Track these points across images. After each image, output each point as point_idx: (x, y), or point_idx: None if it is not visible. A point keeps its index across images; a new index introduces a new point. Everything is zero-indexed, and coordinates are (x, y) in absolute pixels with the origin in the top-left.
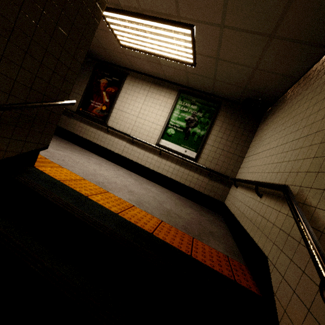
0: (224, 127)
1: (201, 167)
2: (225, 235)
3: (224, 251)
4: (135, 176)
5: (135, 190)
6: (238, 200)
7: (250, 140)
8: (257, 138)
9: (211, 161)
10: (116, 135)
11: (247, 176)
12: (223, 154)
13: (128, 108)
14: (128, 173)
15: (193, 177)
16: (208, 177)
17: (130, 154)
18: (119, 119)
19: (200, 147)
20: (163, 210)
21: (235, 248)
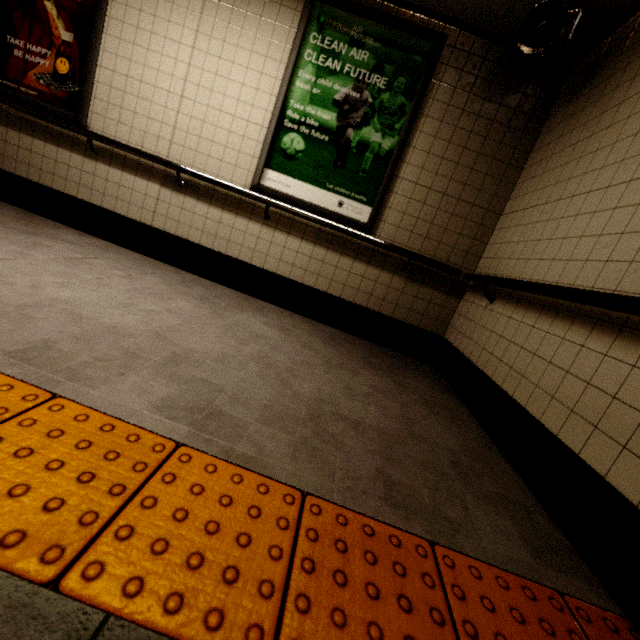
0: (451, 123)
1: (386, 249)
2: (485, 453)
3: (534, 559)
4: (203, 286)
5: (195, 347)
6: (511, 343)
7: (522, 162)
8: (553, 150)
9: (412, 230)
10: (124, 162)
11: (536, 271)
12: (444, 207)
13: (145, 66)
14: (178, 279)
15: (363, 279)
16: (404, 274)
17: (177, 221)
18: (123, 107)
19: (381, 189)
20: (298, 415)
21: (537, 509)
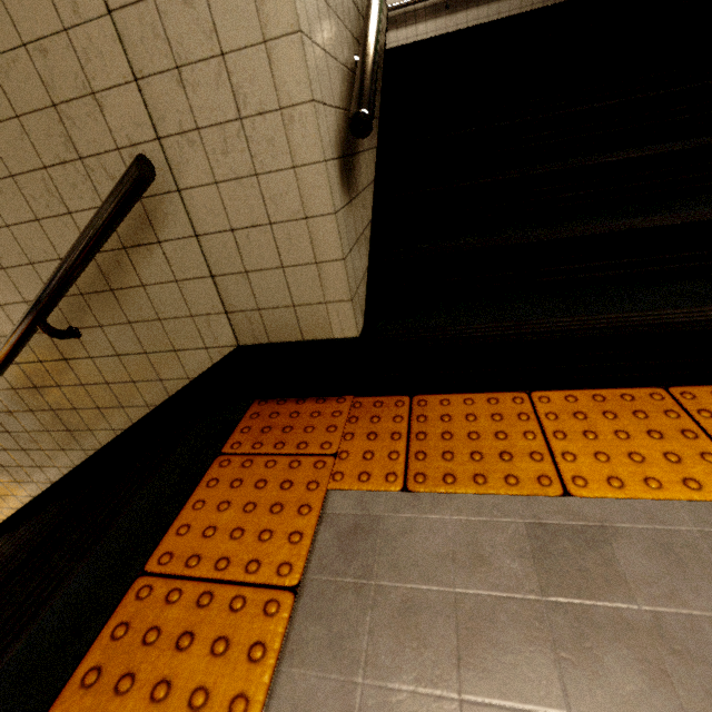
0: None
1: None
2: None
3: None
4: None
5: None
6: None
7: None
8: None
9: None
10: None
11: None
12: None
13: None
14: None
15: (532, 6)
16: None
17: None
18: None
19: None
20: None
21: None
